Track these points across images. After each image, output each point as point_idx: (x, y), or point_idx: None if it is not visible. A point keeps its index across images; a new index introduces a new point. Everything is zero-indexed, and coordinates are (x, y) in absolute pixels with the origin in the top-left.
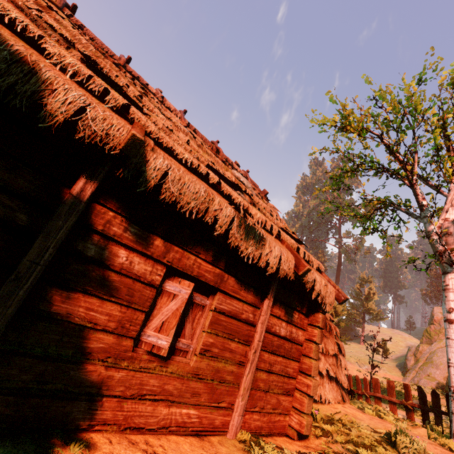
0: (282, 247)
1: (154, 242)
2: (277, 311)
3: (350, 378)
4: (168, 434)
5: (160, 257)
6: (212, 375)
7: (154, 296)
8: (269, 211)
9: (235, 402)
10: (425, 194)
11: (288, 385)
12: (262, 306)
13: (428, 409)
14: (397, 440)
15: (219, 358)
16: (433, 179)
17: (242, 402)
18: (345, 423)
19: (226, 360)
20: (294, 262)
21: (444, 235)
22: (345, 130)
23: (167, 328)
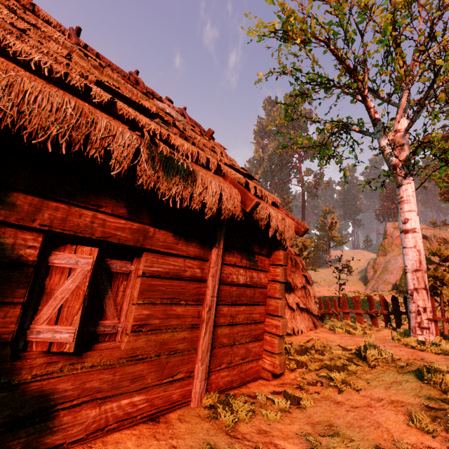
0: (224, 182)
1: (5, 199)
2: (230, 259)
3: (321, 302)
4: (107, 434)
5: (25, 221)
6: (157, 350)
7: (31, 278)
8: (213, 149)
9: (194, 368)
10: (378, 105)
11: (256, 331)
12: (210, 257)
13: (389, 313)
14: (367, 354)
15: (163, 329)
16: (383, 92)
17: (203, 366)
18: (318, 349)
19: (173, 328)
20: (240, 198)
21: (397, 147)
22: (288, 40)
23: (67, 316)
